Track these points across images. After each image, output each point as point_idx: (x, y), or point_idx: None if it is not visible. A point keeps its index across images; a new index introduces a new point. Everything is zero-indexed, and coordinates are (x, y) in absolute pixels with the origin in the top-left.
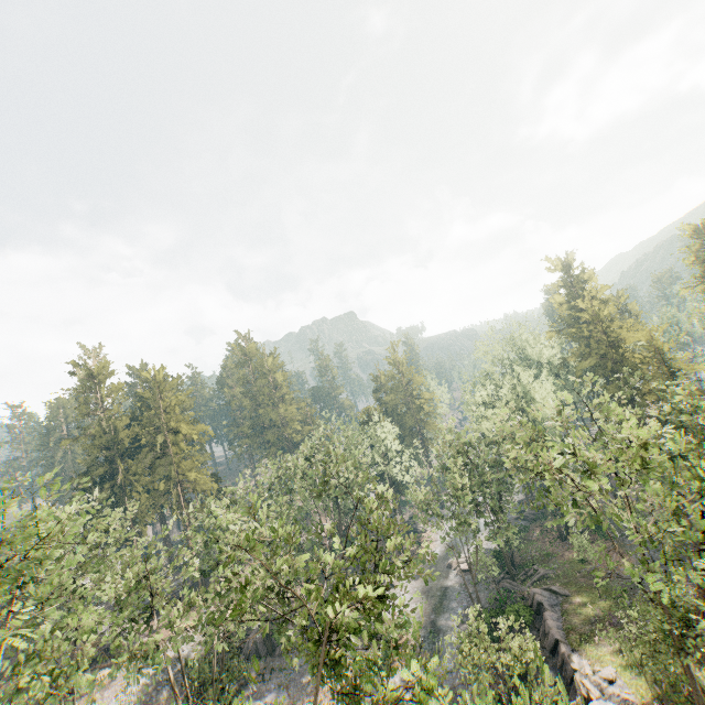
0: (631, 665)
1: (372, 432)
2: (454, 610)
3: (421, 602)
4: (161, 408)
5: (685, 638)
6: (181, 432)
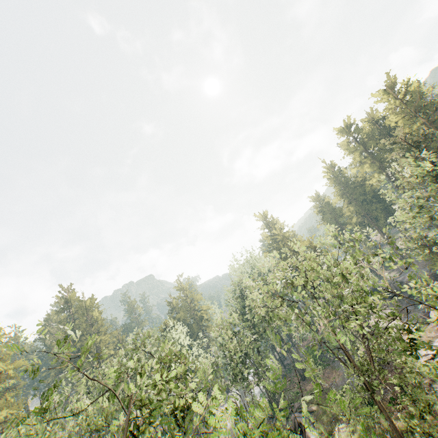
0: (359, 437)
1: (169, 335)
2: None
3: None
4: None
5: (371, 381)
6: None
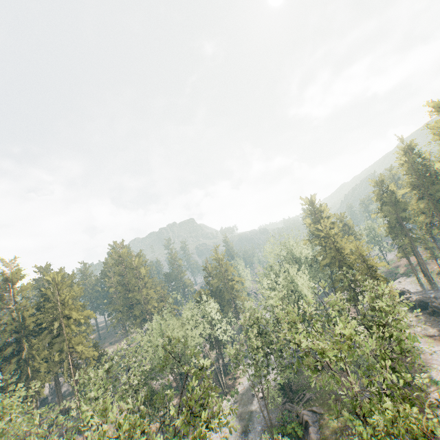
0: None
1: (203, 308)
2: (256, 428)
3: (235, 423)
4: (58, 301)
5: None
6: (72, 317)
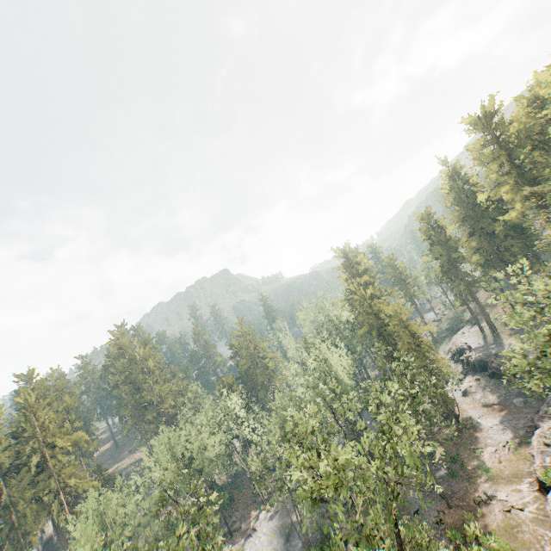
0: None
1: (224, 404)
2: (296, 546)
3: (274, 541)
4: (36, 427)
5: None
6: (57, 446)
